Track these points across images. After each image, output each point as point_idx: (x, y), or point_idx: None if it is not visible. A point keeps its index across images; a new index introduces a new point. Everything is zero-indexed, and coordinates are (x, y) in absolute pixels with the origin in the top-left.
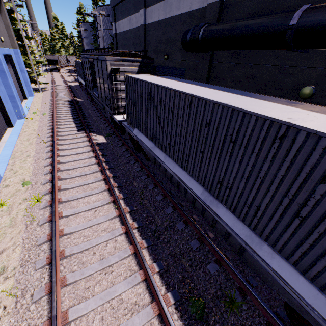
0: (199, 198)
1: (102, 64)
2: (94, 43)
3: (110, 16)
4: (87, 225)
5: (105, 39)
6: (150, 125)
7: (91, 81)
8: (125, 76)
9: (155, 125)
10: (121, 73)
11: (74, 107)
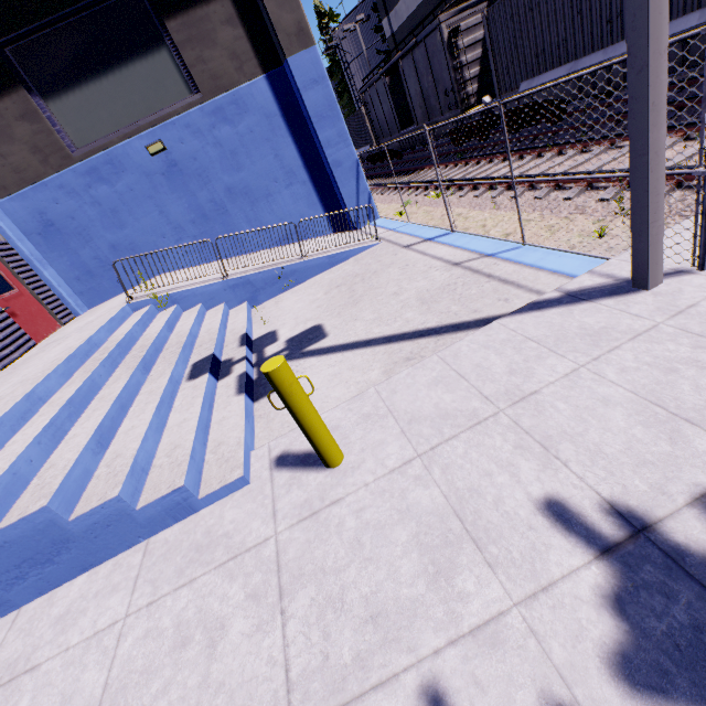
0: (697, 26)
1: (427, 45)
2: (339, 100)
3: (364, 24)
4: (522, 171)
5: (363, 72)
6: (556, 40)
7: (394, 113)
8: (485, 14)
9: (570, 24)
10: (463, 34)
11: (371, 178)
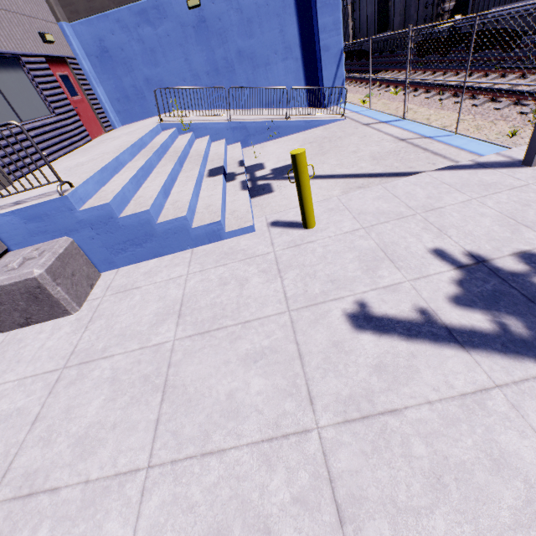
0: None
1: None
2: None
3: None
4: (469, 85)
5: None
6: None
7: (375, 16)
8: None
9: None
10: None
11: None
